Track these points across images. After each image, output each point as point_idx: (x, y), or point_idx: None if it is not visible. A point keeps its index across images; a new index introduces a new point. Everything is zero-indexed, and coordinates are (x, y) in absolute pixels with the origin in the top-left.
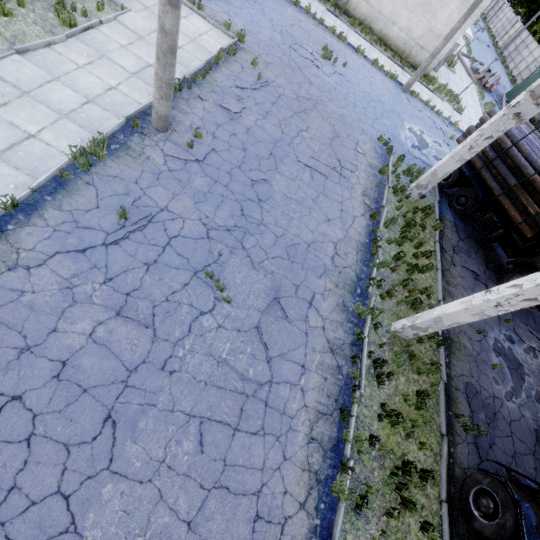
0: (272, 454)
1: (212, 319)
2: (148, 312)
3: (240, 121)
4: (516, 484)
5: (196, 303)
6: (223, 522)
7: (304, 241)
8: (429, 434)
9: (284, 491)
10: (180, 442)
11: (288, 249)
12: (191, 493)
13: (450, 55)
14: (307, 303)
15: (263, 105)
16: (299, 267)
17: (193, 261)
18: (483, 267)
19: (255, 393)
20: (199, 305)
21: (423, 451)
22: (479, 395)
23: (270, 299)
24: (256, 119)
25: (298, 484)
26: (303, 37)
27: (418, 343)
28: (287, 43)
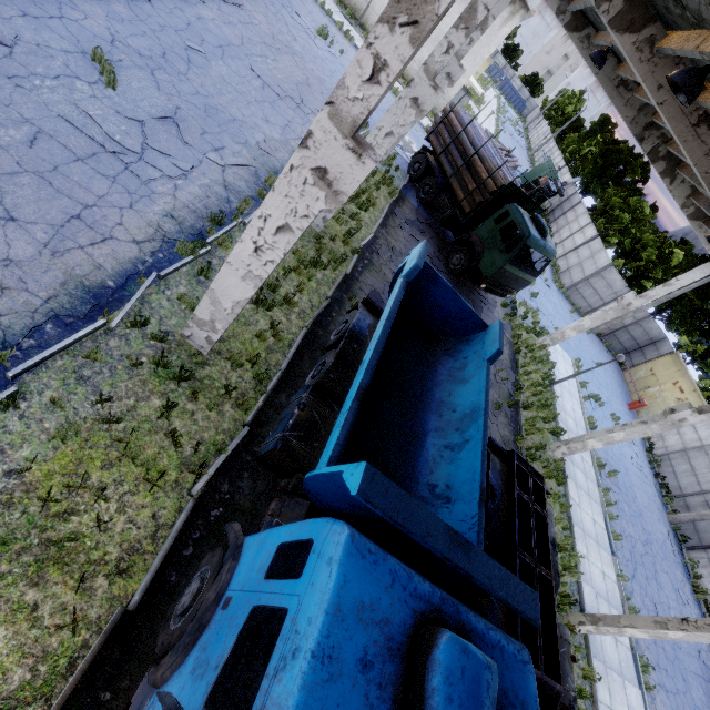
0: (117, 196)
1: (88, 88)
2: (10, 37)
3: (194, 7)
4: (368, 308)
5: (74, 68)
6: (33, 196)
7: (230, 114)
8: (313, 293)
9: (120, 223)
10: (7, 127)
11: (208, 107)
12: (3, 160)
13: (462, 107)
14: (212, 147)
15: (229, 16)
16: (216, 124)
17: (85, 45)
18: (434, 249)
19: (116, 153)
20: (77, 71)
21: (299, 296)
22: (384, 305)
23: (167, 116)
24: (215, 18)
25: (139, 229)
26: (302, 10)
27: (332, 242)
28: (280, 1)
